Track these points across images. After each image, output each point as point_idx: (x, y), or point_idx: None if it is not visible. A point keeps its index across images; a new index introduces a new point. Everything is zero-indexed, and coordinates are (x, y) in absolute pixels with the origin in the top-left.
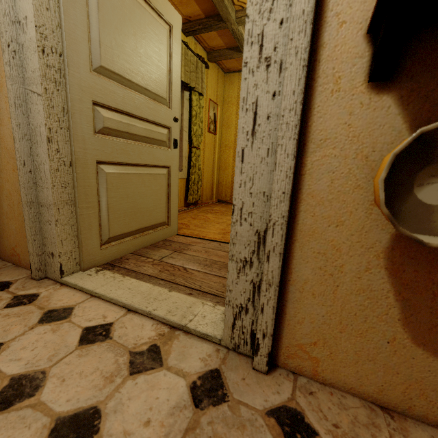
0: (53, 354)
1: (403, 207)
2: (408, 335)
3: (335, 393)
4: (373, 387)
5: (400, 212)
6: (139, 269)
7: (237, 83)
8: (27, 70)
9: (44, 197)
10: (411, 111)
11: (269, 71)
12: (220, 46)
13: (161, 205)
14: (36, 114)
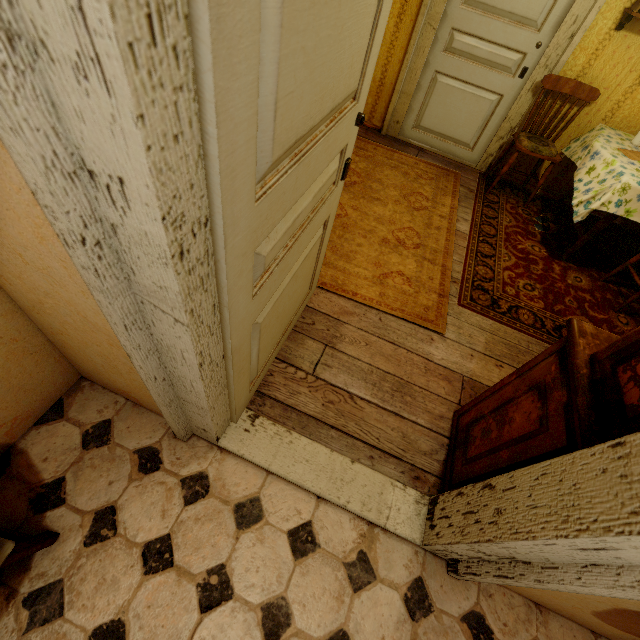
0: (279, 575)
1: None
2: (592, 613)
3: (506, 594)
4: (538, 600)
5: None
6: (297, 404)
7: None
8: (135, 272)
9: (191, 399)
10: None
11: None
12: None
13: (307, 280)
14: (171, 335)
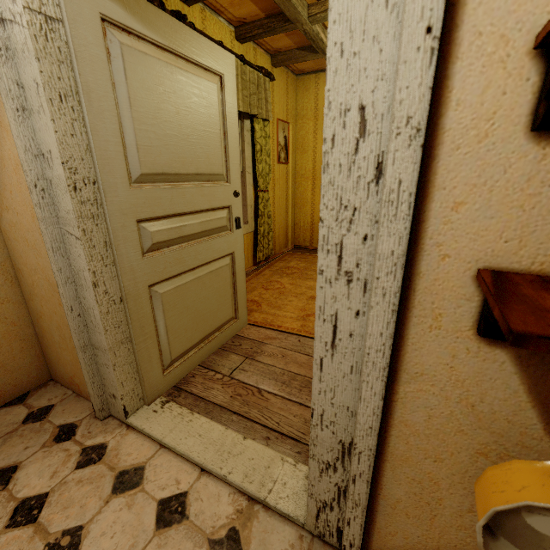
0: (132, 544)
1: (508, 522)
2: None
3: None
4: None
5: (504, 526)
6: (208, 395)
7: (313, 88)
8: (59, 208)
9: (98, 341)
10: (531, 375)
11: (351, 287)
12: (289, 47)
13: (226, 301)
14: (77, 257)
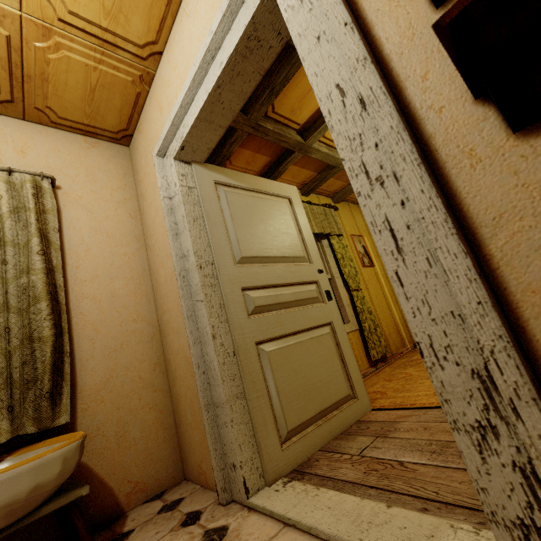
0: None
1: None
2: None
3: None
4: None
5: None
6: (336, 474)
7: None
8: (192, 286)
9: (218, 396)
10: None
11: (386, 187)
12: (342, 186)
13: (336, 373)
14: (202, 318)
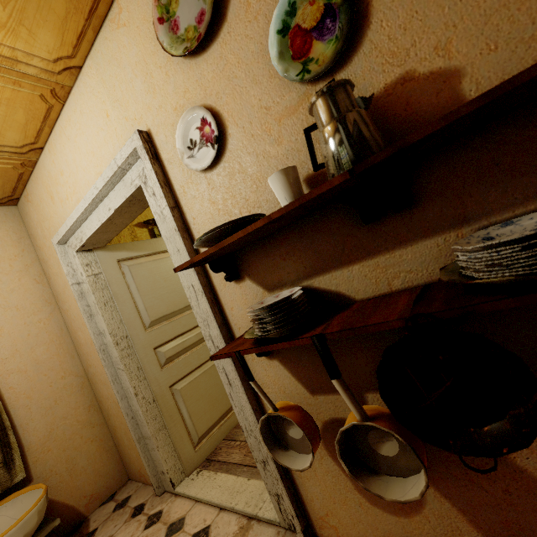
0: None
1: (288, 440)
2: (365, 499)
3: None
4: None
5: (288, 443)
6: (229, 459)
7: None
8: (112, 357)
9: (145, 432)
10: (288, 367)
11: None
12: None
13: None
14: (125, 381)
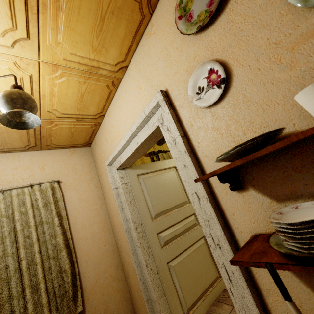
0: None
1: None
2: None
3: None
4: None
5: None
6: None
7: None
8: (133, 237)
9: (152, 296)
10: (306, 281)
11: (222, 250)
12: None
13: (209, 266)
14: (140, 255)
